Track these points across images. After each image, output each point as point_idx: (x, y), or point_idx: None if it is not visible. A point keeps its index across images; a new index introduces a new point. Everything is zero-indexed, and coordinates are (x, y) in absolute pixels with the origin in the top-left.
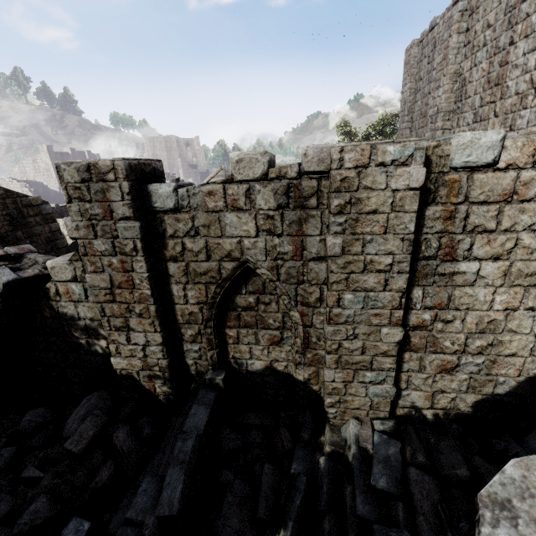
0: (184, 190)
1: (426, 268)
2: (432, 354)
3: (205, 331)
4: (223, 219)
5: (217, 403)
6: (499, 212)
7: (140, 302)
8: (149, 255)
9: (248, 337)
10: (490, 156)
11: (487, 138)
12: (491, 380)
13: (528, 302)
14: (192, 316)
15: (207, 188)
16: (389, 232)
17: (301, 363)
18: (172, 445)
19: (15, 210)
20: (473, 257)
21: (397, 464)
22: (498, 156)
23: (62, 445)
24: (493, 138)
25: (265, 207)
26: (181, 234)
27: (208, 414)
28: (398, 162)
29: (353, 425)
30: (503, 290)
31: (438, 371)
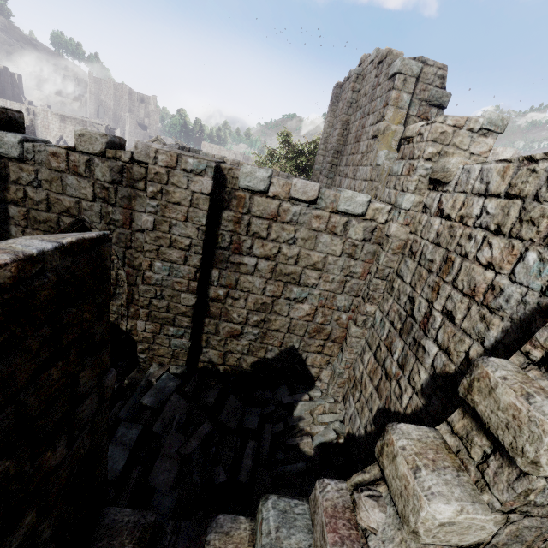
0: (30, 145)
1: (222, 256)
2: (225, 322)
3: None
4: (64, 179)
5: None
6: (269, 226)
7: None
8: None
9: None
10: (262, 186)
11: (260, 173)
12: (263, 347)
13: (286, 294)
14: None
15: (52, 149)
16: (189, 221)
17: (125, 315)
18: None
19: None
20: (253, 254)
21: (168, 392)
22: (268, 187)
23: None
24: (264, 174)
25: (102, 178)
26: (24, 183)
27: None
28: (195, 172)
29: (152, 366)
30: (271, 282)
31: (228, 336)
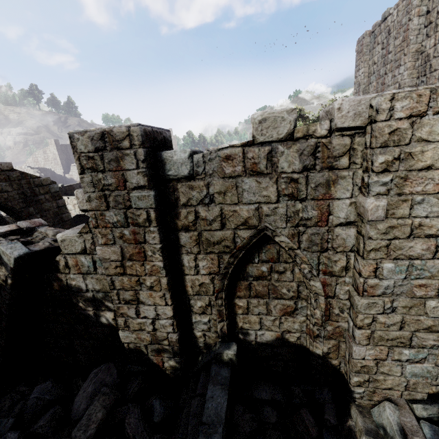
0: (200, 156)
1: None
2: None
3: (216, 302)
4: (240, 184)
5: (231, 380)
6: None
7: (151, 275)
8: (161, 225)
9: (258, 307)
10: None
11: None
12: None
13: None
14: (202, 287)
15: (224, 152)
16: None
17: (321, 336)
18: (191, 438)
19: (28, 189)
20: None
21: None
22: None
23: (70, 430)
24: None
25: (288, 169)
26: (194, 203)
27: (227, 397)
28: None
29: (390, 410)
30: None
31: None
